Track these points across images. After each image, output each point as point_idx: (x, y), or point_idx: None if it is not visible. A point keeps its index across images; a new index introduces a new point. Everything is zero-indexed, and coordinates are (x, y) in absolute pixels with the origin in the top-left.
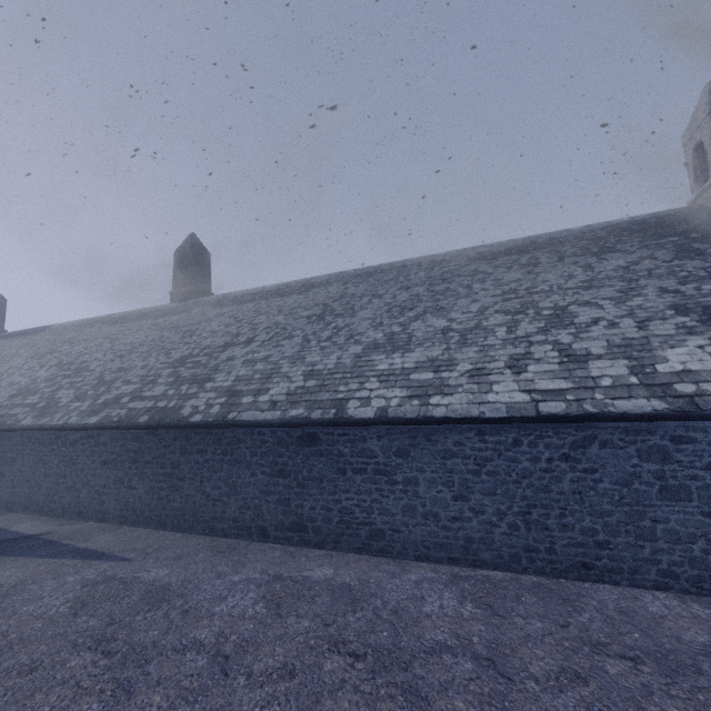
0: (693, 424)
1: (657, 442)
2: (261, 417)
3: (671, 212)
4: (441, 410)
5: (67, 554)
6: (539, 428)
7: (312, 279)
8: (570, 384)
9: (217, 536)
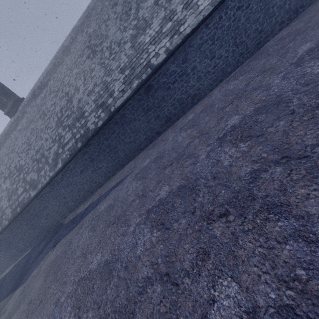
0: None
1: None
2: (124, 98)
3: None
4: (188, 29)
5: (111, 191)
6: (225, 4)
7: (64, 44)
8: None
9: (144, 149)
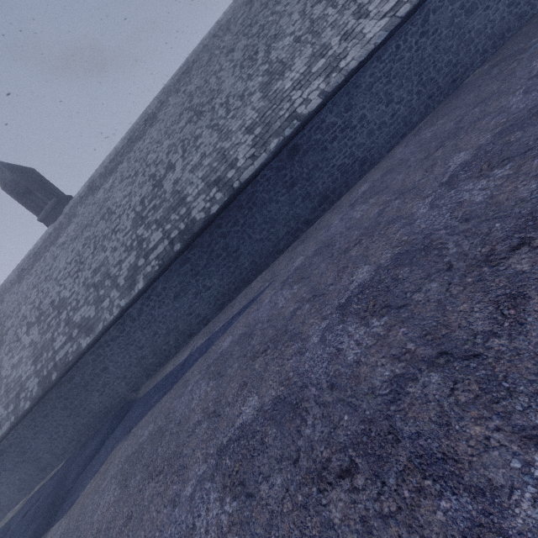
0: None
1: None
2: (256, 165)
3: None
4: (353, 63)
5: (234, 320)
6: (403, 29)
7: (147, 111)
8: None
9: (284, 251)
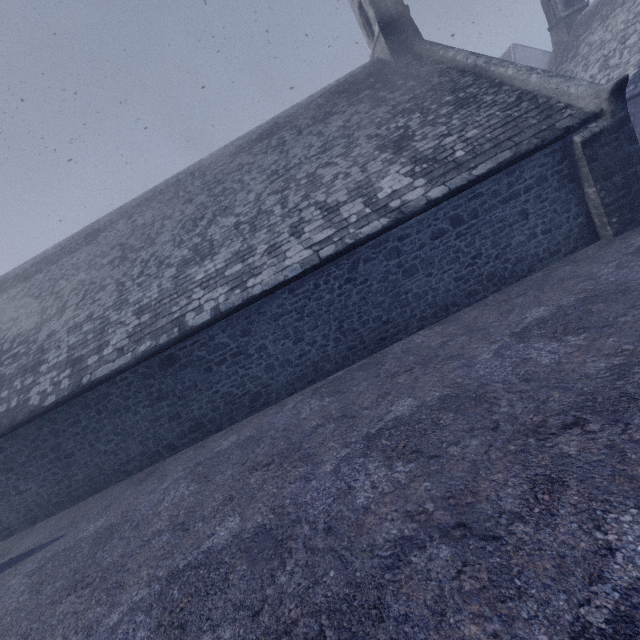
0: (406, 225)
1: (392, 246)
2: (115, 366)
3: (361, 69)
4: (258, 288)
5: None
6: (326, 269)
7: (94, 225)
8: (333, 230)
9: (133, 474)
